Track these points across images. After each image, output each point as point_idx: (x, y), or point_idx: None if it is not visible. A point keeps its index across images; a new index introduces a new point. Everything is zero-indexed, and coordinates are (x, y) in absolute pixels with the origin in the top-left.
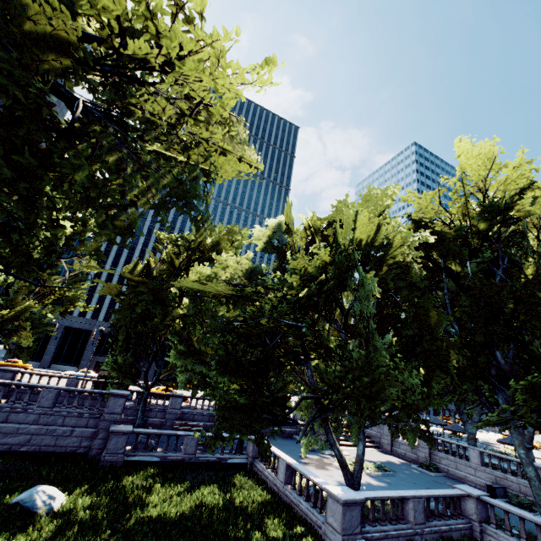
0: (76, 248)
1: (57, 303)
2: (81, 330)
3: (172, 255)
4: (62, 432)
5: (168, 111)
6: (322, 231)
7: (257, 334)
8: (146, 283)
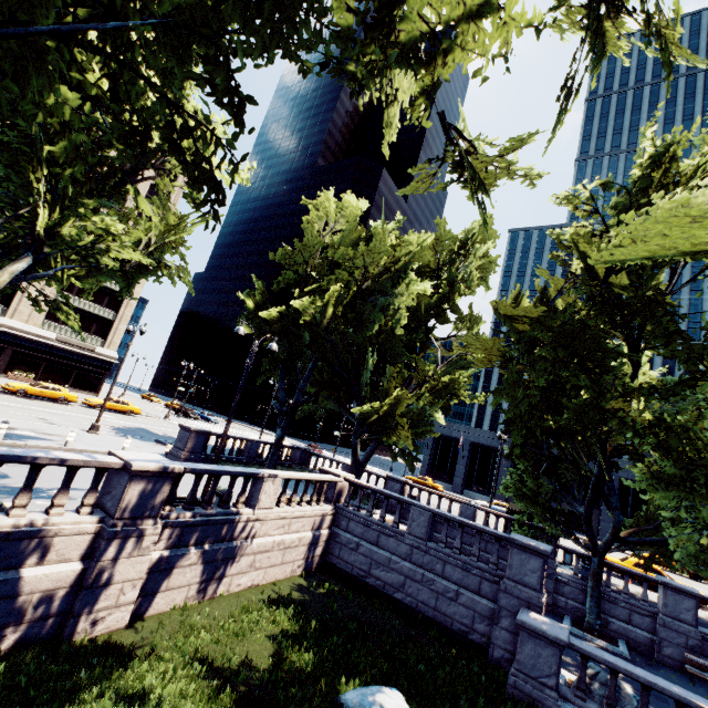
0: (446, 320)
1: (434, 394)
2: (489, 447)
3: (586, 248)
4: (442, 588)
5: None
6: None
7: None
8: (540, 322)
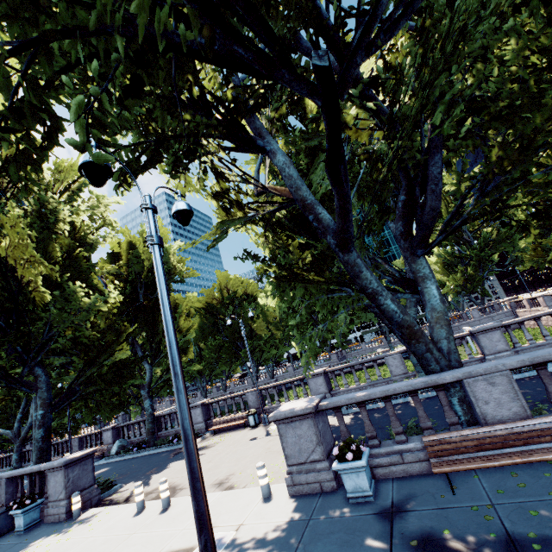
0: None
1: None
2: None
3: None
4: None
5: None
6: None
7: None
8: None
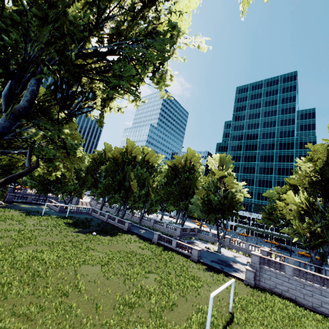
0: None
1: None
2: None
3: None
4: None
5: None
6: None
7: None
8: None
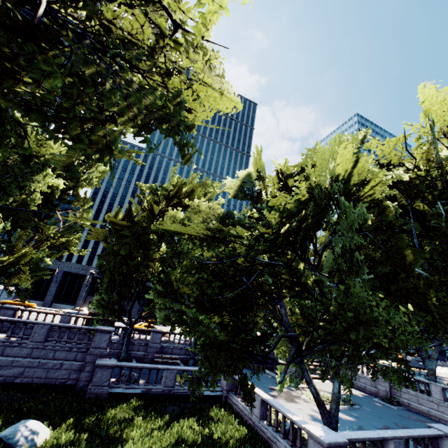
0: (69, 202)
1: (53, 248)
2: (77, 274)
3: (152, 203)
4: (52, 365)
5: (144, 29)
6: (292, 175)
7: (232, 273)
8: (128, 229)
